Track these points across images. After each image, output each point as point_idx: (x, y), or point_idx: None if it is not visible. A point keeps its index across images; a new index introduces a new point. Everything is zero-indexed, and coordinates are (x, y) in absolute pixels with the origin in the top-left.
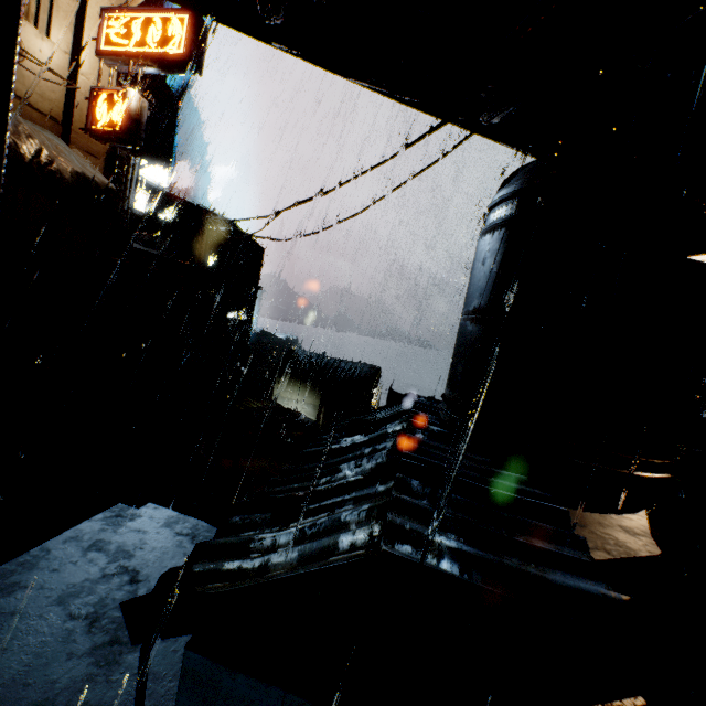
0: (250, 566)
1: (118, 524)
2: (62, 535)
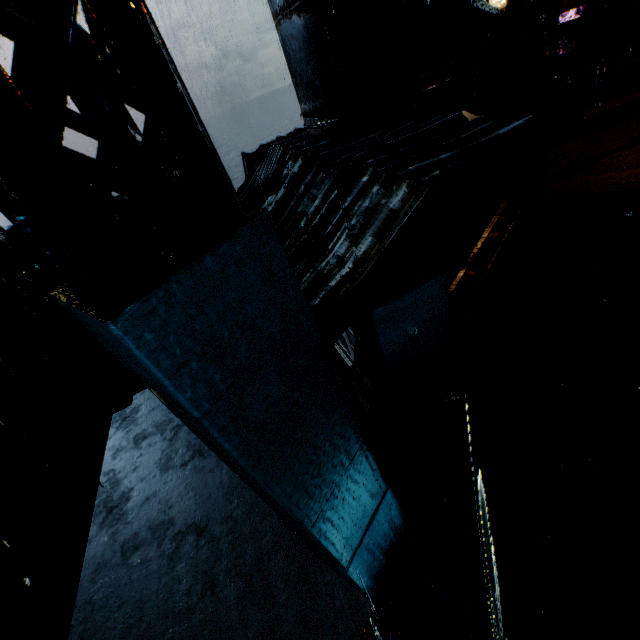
0: (348, 270)
1: (133, 421)
2: (106, 460)
